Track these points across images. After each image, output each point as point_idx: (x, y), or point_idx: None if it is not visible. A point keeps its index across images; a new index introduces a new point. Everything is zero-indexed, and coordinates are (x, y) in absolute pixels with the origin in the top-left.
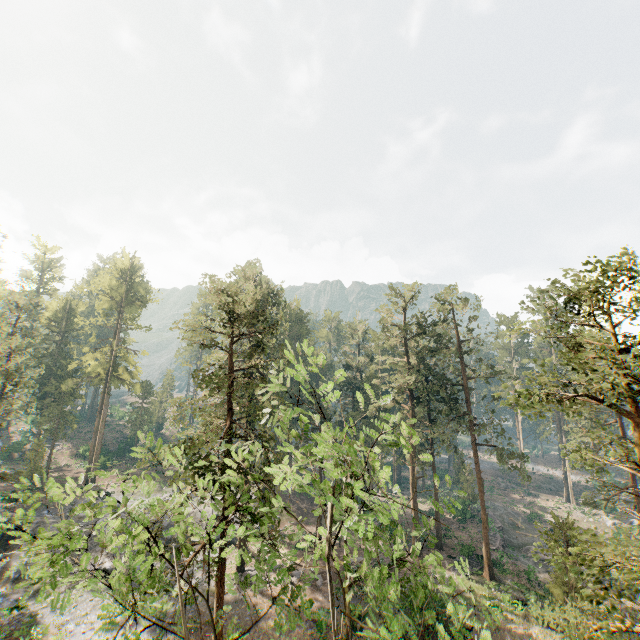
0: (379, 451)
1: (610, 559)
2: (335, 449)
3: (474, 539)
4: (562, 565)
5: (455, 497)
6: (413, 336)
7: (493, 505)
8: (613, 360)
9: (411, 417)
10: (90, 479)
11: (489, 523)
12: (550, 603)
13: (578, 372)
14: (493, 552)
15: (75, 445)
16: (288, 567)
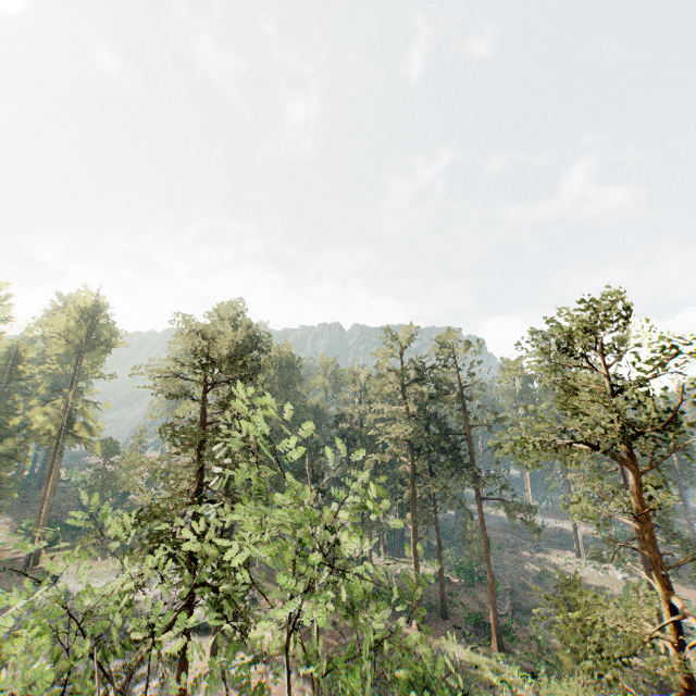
0: (347, 514)
1: (611, 622)
2: (291, 515)
3: (482, 605)
4: (562, 633)
5: (462, 558)
6: (412, 382)
7: (502, 564)
8: (606, 404)
9: (411, 471)
10: (33, 560)
11: (498, 585)
12: (562, 672)
13: (571, 417)
14: (502, 618)
15: (18, 518)
16: (253, 659)
